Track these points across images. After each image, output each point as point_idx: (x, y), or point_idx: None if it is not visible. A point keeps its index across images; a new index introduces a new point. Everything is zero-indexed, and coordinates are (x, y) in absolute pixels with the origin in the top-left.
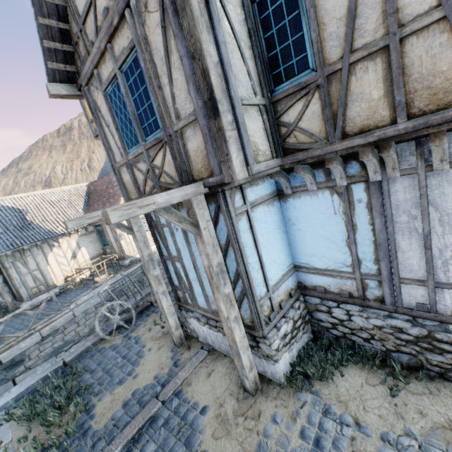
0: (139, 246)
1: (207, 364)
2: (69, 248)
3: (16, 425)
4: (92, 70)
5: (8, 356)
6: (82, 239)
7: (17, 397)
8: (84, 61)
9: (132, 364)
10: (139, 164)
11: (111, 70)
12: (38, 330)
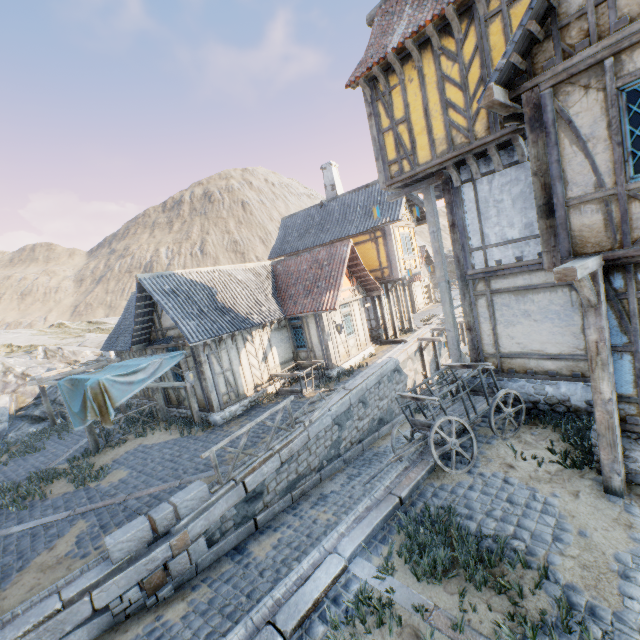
0: (600, 323)
1: None
2: (261, 346)
3: (414, 583)
4: (602, 58)
5: (252, 482)
6: (273, 334)
7: (364, 541)
8: (575, 49)
9: (547, 514)
10: None
11: None
12: (276, 452)
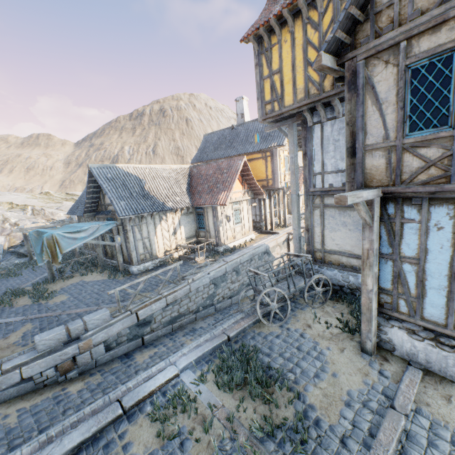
0: (372, 237)
1: (432, 385)
2: (172, 224)
3: (216, 390)
4: (399, 41)
5: (143, 314)
6: (183, 217)
7: (195, 360)
8: (383, 31)
9: (318, 360)
10: (423, 150)
11: (443, 42)
12: (164, 296)
